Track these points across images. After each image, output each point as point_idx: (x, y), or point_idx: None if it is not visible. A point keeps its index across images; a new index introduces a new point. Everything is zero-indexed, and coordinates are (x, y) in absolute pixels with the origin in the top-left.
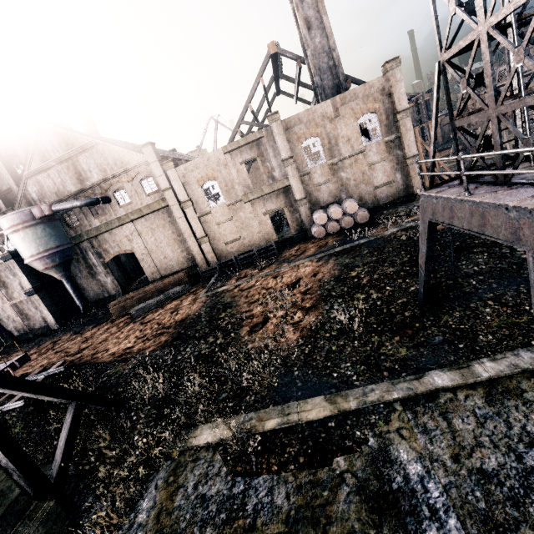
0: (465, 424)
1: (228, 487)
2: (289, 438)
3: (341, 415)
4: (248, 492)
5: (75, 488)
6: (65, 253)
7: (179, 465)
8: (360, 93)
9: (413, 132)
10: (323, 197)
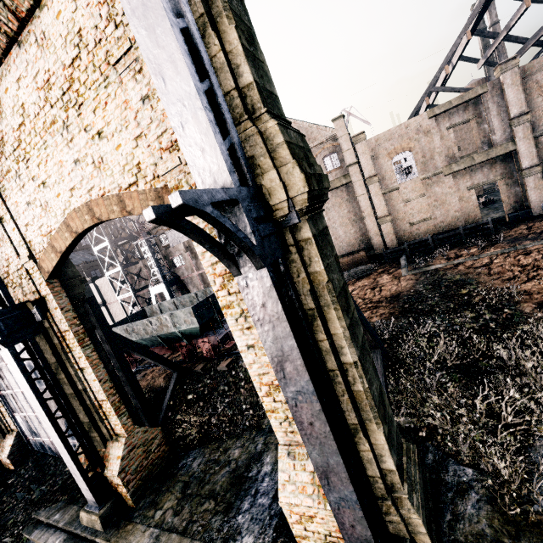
0: None
1: None
2: None
3: None
4: None
5: None
6: None
7: None
8: None
9: None
10: None
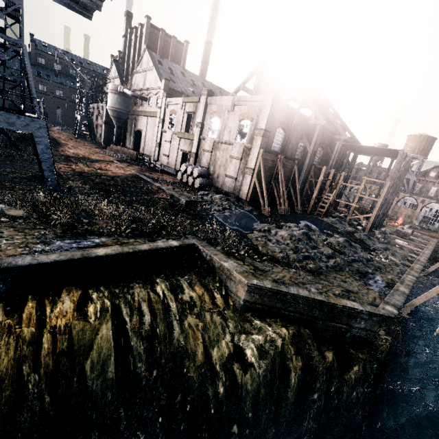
0: None
1: None
2: None
3: None
4: None
5: None
6: (120, 114)
7: None
8: (248, 102)
9: (258, 150)
10: (203, 160)
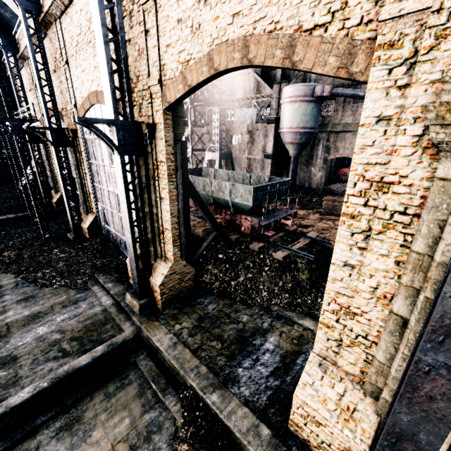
0: None
1: None
2: None
3: None
4: None
5: None
6: (311, 136)
7: None
8: None
9: None
10: None
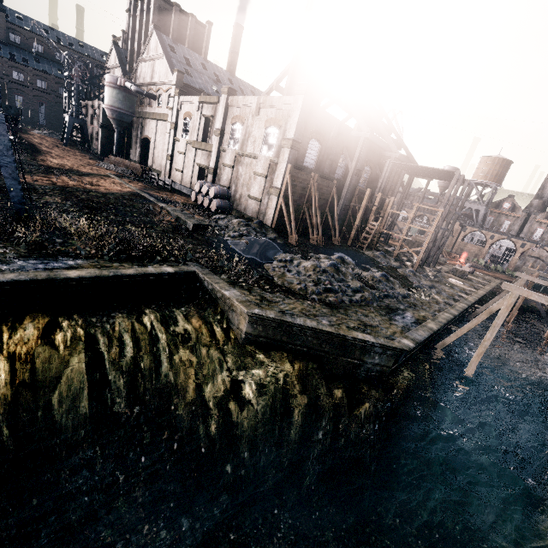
0: None
1: None
2: None
3: None
4: None
5: None
6: (121, 115)
7: None
8: (276, 104)
9: (286, 165)
10: (224, 177)
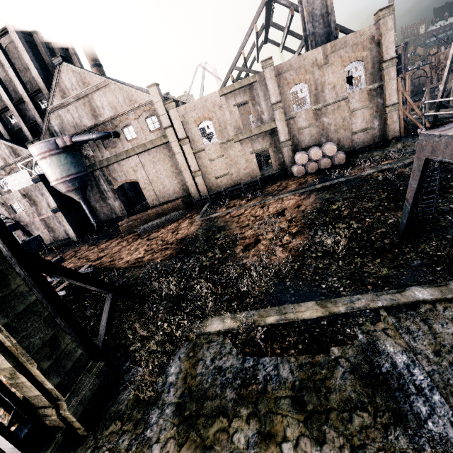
0: (444, 328)
1: (240, 362)
2: (287, 331)
3: (332, 316)
4: (257, 367)
5: (113, 356)
6: (83, 179)
7: (196, 345)
8: (351, 41)
9: (396, 81)
10: (305, 140)
